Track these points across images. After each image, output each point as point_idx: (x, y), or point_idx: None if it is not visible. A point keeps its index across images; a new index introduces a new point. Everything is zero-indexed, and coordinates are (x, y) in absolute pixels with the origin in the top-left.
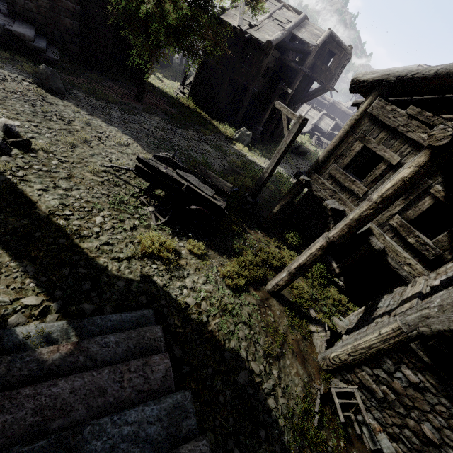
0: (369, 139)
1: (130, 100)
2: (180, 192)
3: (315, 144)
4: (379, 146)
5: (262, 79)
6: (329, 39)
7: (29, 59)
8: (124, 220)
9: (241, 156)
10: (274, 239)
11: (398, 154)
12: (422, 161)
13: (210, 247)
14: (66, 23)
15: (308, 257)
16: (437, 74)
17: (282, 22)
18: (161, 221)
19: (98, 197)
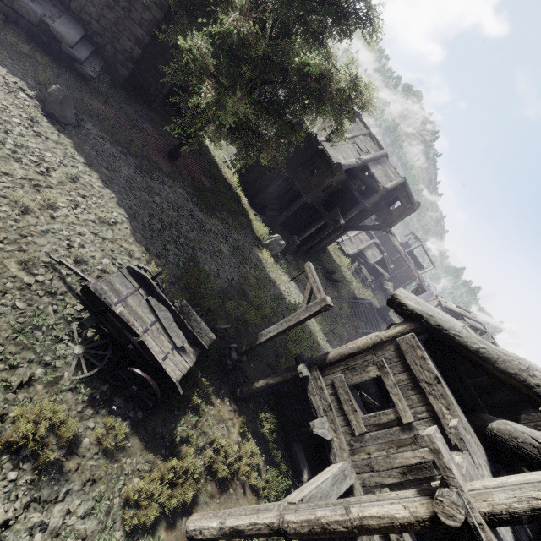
0: (388, 372)
1: (159, 157)
2: (130, 341)
3: (354, 270)
4: (396, 388)
5: (321, 193)
6: (401, 186)
7: (55, 62)
8: (20, 365)
9: (260, 270)
10: (242, 420)
11: (412, 411)
12: (421, 513)
13: (138, 430)
14: (126, 44)
15: (251, 526)
16: (479, 352)
17: (361, 149)
18: (82, 375)
19: (2, 312)
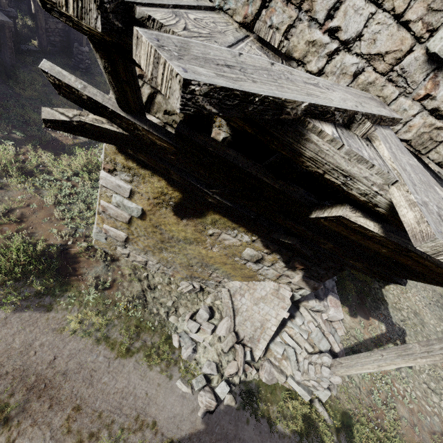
0: None
1: None
2: None
3: None
4: None
5: None
6: None
7: None
8: None
9: None
10: None
11: None
12: None
13: None
14: None
15: None
16: None
17: None
18: None
19: None
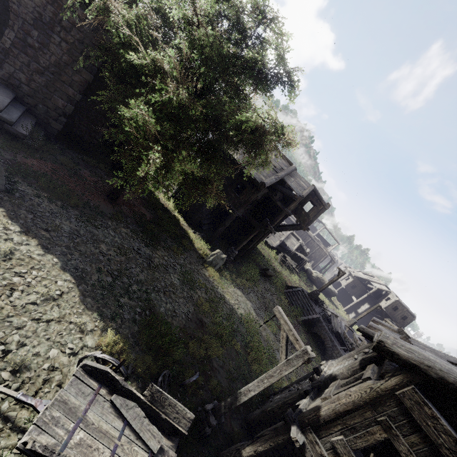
0: (397, 434)
1: (99, 200)
2: None
3: (280, 260)
4: (412, 456)
5: (248, 206)
6: (312, 192)
7: None
8: None
9: (210, 291)
10: None
11: None
12: None
13: None
14: (58, 102)
15: None
16: None
17: (276, 167)
18: None
19: None
